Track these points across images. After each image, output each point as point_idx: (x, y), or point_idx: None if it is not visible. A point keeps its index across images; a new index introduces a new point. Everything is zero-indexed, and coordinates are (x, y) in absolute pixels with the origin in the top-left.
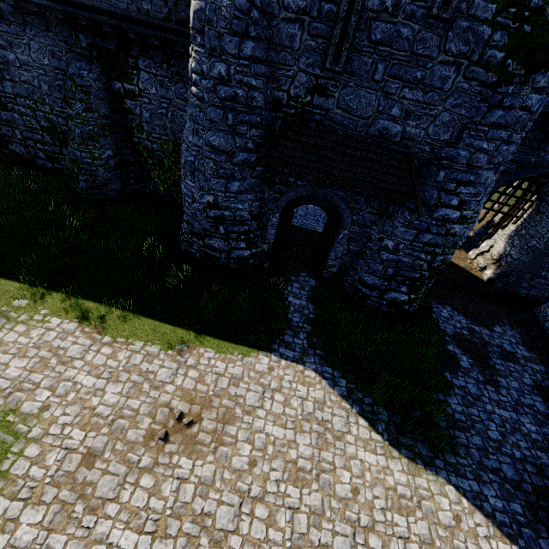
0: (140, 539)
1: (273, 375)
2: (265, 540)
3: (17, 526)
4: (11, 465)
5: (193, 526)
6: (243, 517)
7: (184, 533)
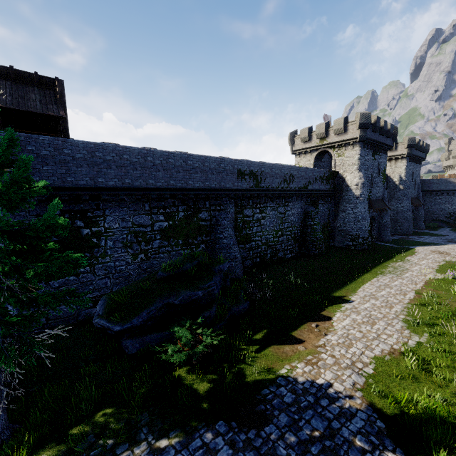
0: None
1: (422, 248)
2: None
3: None
4: None
5: None
6: None
7: None
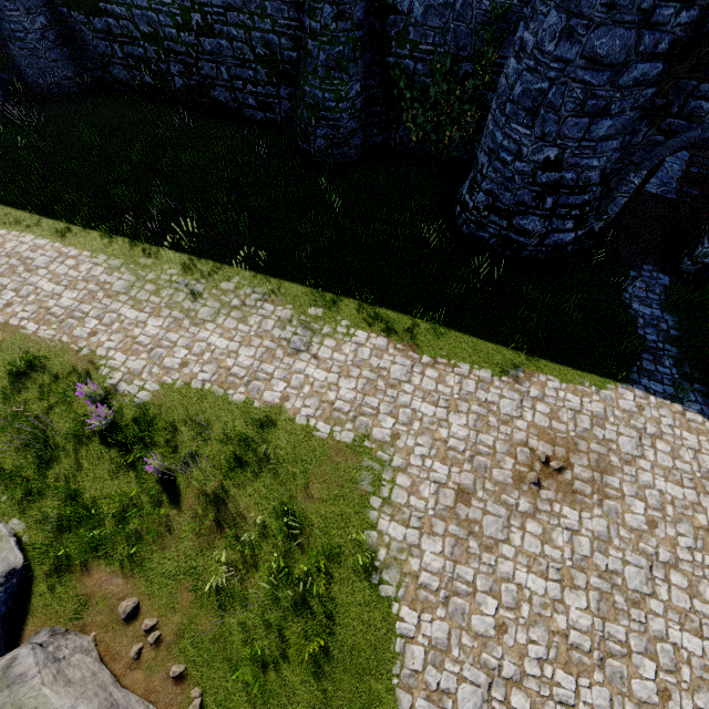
0: (548, 585)
1: (645, 416)
2: (691, 611)
3: (422, 552)
4: (390, 492)
5: (601, 581)
6: (657, 582)
7: (593, 587)
